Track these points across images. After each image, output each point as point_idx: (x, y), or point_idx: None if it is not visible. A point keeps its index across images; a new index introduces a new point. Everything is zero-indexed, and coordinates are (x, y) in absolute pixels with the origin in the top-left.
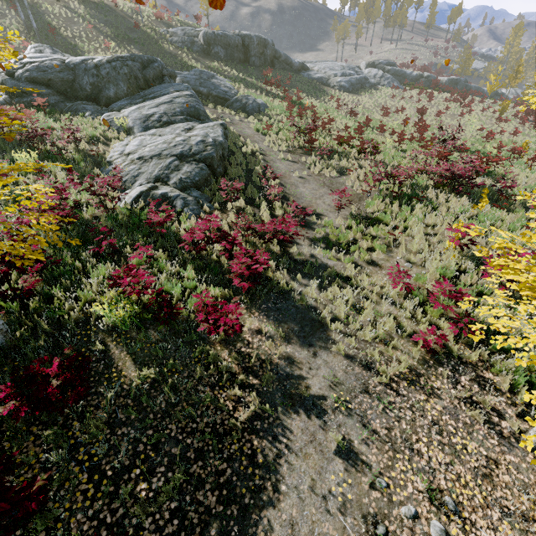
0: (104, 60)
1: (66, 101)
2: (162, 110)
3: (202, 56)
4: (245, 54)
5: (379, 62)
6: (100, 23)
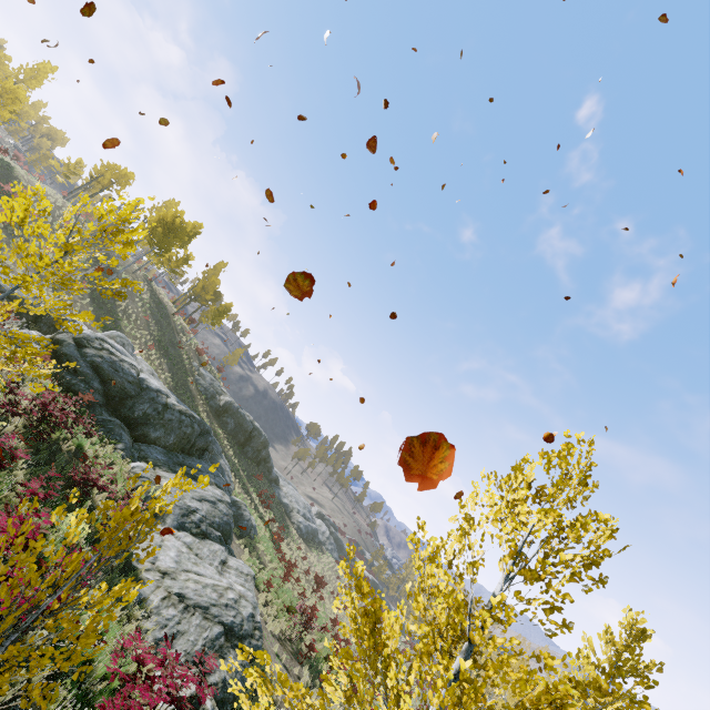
0: (178, 407)
1: (105, 407)
2: (205, 511)
3: (213, 414)
4: (247, 440)
5: (328, 518)
6: (154, 320)
